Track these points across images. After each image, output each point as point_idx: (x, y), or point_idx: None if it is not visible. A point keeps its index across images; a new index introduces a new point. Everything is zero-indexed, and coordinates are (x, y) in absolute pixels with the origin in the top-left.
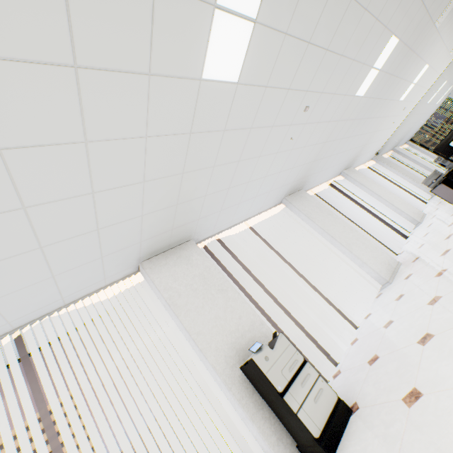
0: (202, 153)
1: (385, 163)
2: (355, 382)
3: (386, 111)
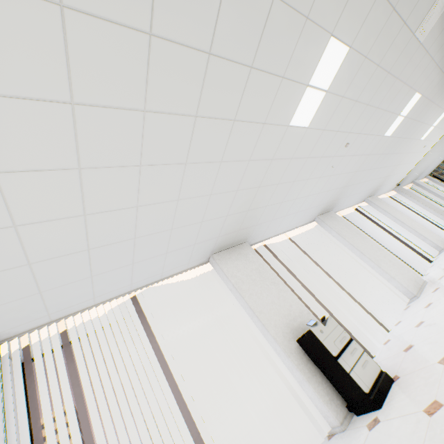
0: (274, 174)
1: (406, 194)
2: (393, 364)
3: (408, 148)
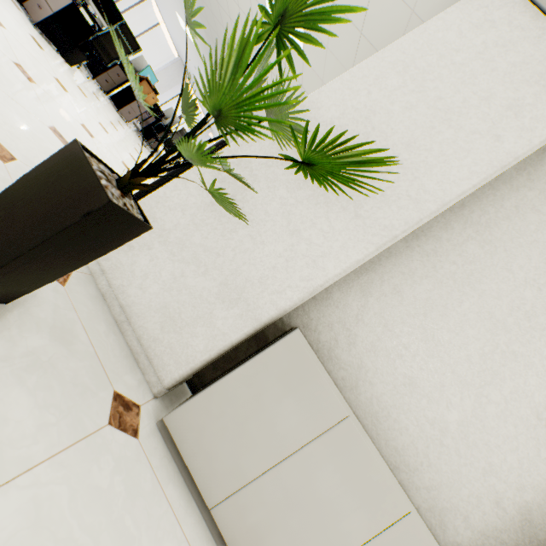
0: (167, 3)
1: None
2: None
3: None
